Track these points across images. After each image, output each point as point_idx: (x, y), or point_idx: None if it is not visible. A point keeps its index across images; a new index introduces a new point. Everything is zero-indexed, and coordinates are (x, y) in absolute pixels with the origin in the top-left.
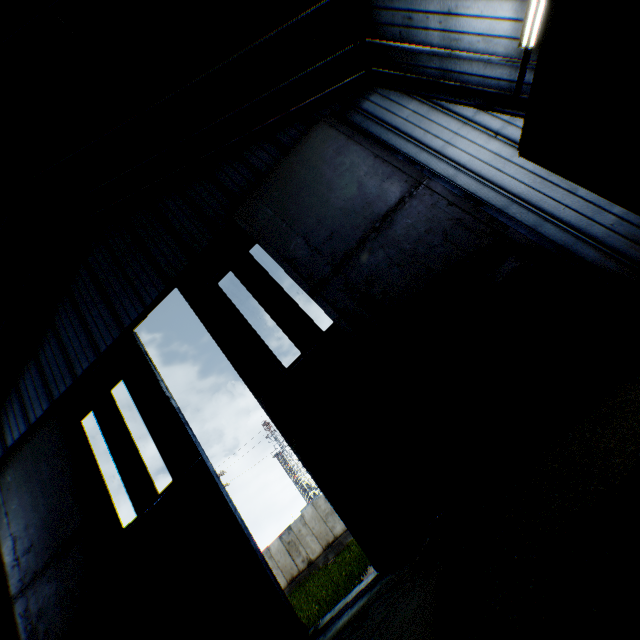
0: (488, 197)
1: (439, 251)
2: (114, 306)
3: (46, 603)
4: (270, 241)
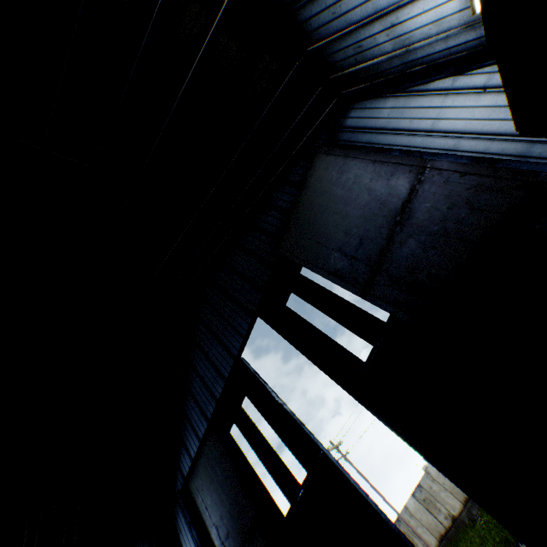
0: (501, 149)
1: (469, 221)
2: (223, 342)
3: None
4: (313, 262)
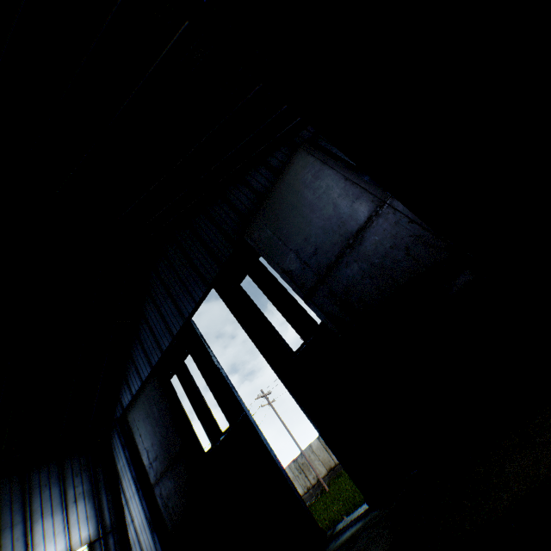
0: None
1: (403, 265)
2: (177, 302)
3: (170, 491)
4: (271, 256)
